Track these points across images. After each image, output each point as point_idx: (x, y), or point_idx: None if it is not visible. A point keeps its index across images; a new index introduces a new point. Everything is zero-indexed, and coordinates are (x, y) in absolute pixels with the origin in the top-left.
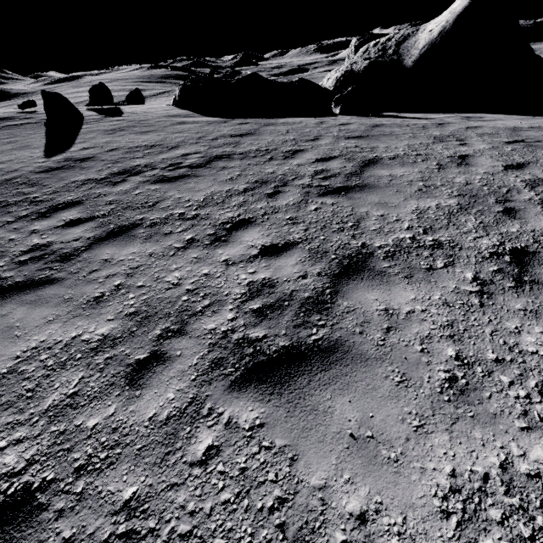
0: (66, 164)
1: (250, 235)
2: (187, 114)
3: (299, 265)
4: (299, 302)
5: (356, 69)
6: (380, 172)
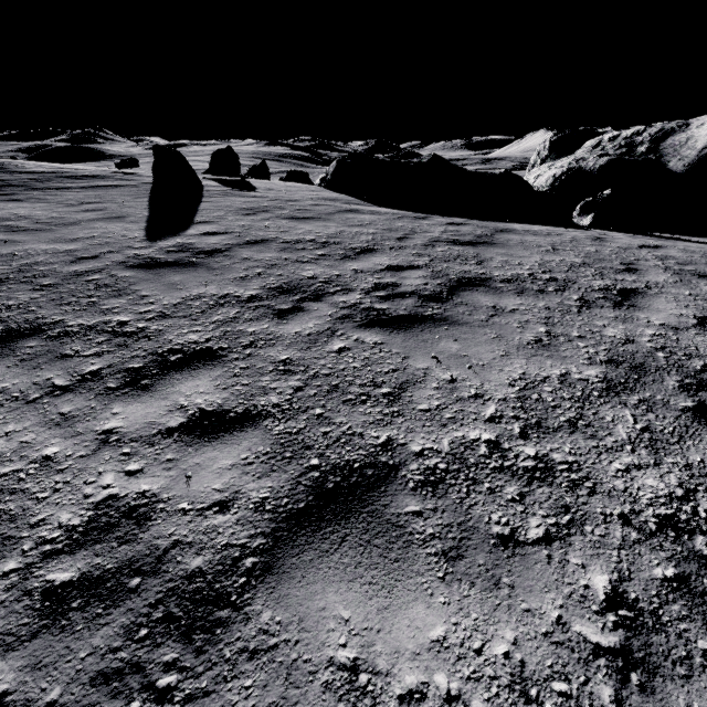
0: (181, 256)
1: None
2: (348, 200)
3: None
4: None
5: (587, 166)
6: None
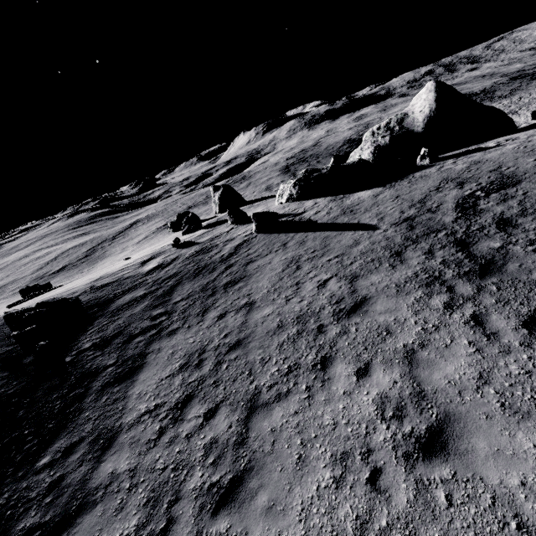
0: (407, 224)
1: None
2: (335, 197)
3: None
4: None
5: (382, 143)
6: None
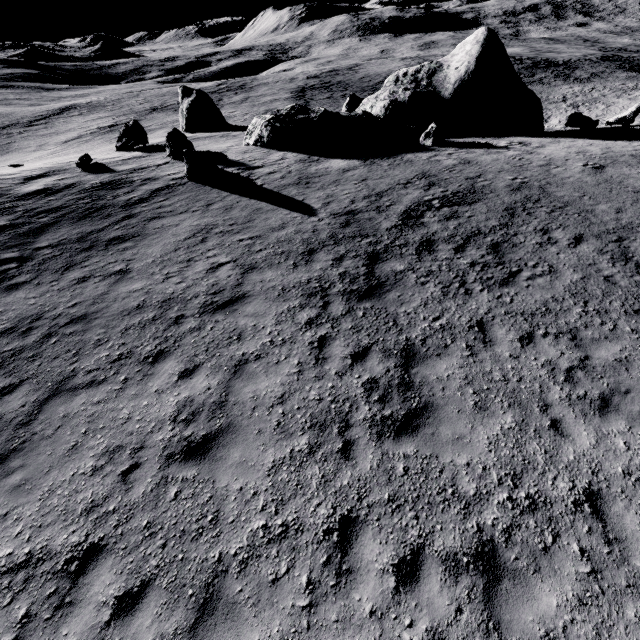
0: (346, 218)
1: (558, 235)
2: (308, 158)
3: (598, 241)
4: (618, 252)
5: (401, 99)
6: (558, 194)
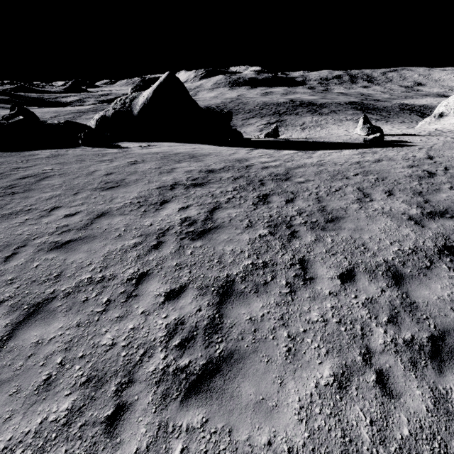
0: None
1: None
2: None
3: None
4: None
5: (108, 114)
6: (44, 182)
